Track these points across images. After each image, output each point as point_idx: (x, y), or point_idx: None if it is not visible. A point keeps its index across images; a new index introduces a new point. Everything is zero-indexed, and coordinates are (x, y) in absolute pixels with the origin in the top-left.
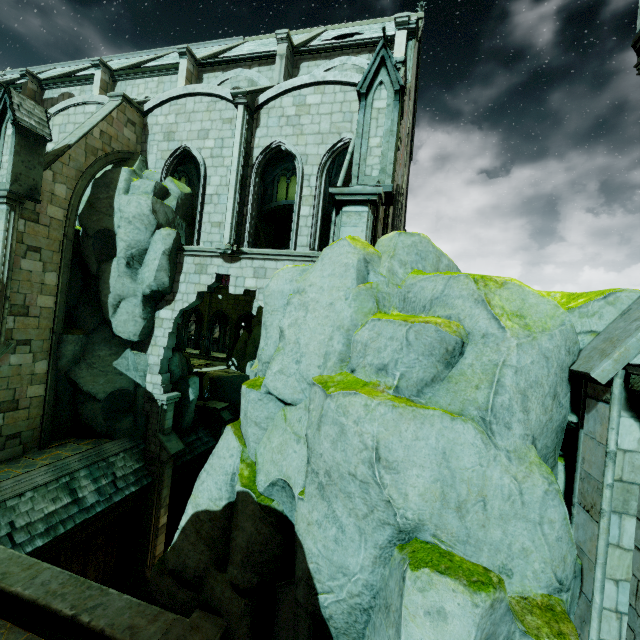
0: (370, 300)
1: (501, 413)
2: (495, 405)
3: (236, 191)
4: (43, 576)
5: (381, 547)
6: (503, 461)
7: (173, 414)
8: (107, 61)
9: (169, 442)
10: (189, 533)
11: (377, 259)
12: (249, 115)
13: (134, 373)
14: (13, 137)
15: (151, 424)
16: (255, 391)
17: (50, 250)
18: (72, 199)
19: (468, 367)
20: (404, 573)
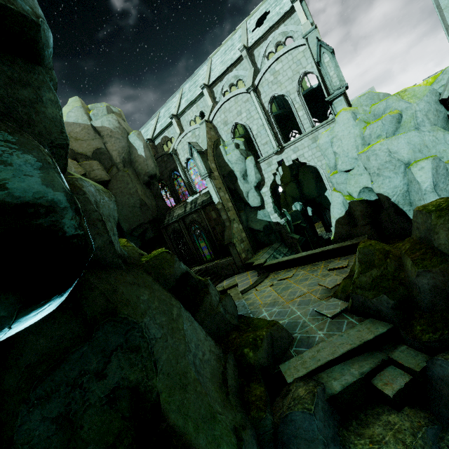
0: (362, 123)
1: (420, 124)
2: (417, 123)
3: (268, 125)
4: (303, 253)
5: (402, 172)
6: (427, 134)
7: (288, 226)
8: (159, 114)
9: (293, 236)
10: (338, 226)
11: (356, 110)
12: (255, 93)
13: (265, 218)
14: (199, 156)
15: (283, 233)
16: (336, 174)
17: (222, 187)
18: (217, 167)
19: (405, 119)
20: (410, 168)
